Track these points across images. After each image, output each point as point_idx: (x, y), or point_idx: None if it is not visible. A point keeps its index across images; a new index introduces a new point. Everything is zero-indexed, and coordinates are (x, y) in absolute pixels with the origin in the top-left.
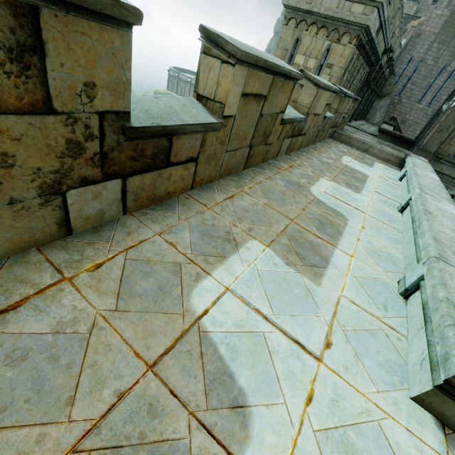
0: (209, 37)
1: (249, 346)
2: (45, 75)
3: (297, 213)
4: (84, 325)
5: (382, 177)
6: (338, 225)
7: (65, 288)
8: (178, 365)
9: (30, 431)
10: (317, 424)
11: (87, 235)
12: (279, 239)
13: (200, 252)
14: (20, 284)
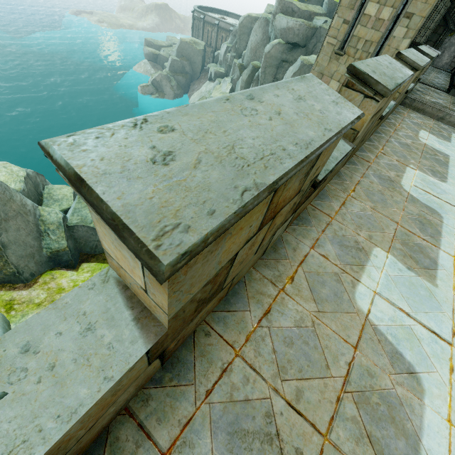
0: (357, 75)
1: (404, 335)
2: (308, 175)
3: (400, 215)
4: (308, 322)
5: None
6: (435, 224)
7: (284, 297)
8: (369, 347)
9: (319, 381)
10: None
11: (272, 254)
12: (394, 245)
13: (346, 262)
14: (262, 296)
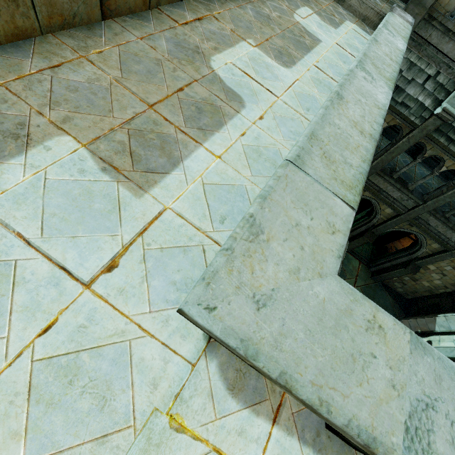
0: None
1: None
2: None
3: (165, 95)
4: None
5: (341, 44)
6: (224, 113)
7: None
8: None
9: None
10: (42, 353)
11: None
12: (113, 135)
13: None
14: None
